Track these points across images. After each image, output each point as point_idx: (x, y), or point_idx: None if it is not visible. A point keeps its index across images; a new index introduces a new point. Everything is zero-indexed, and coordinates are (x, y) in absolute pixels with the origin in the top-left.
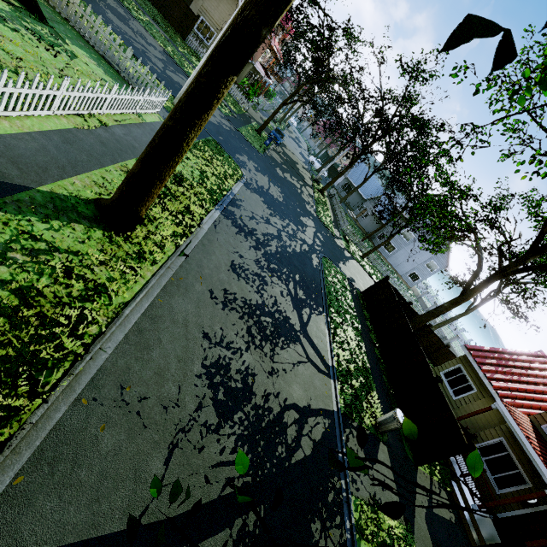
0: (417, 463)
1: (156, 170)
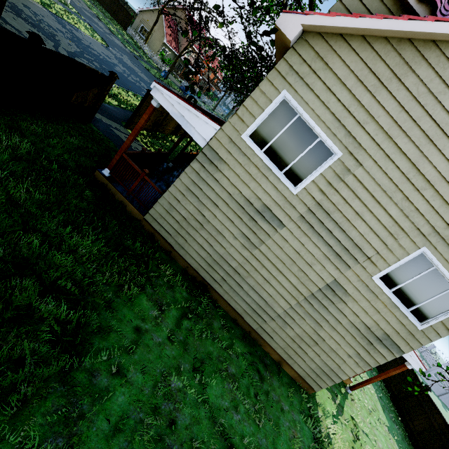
0: (125, 125)
1: None
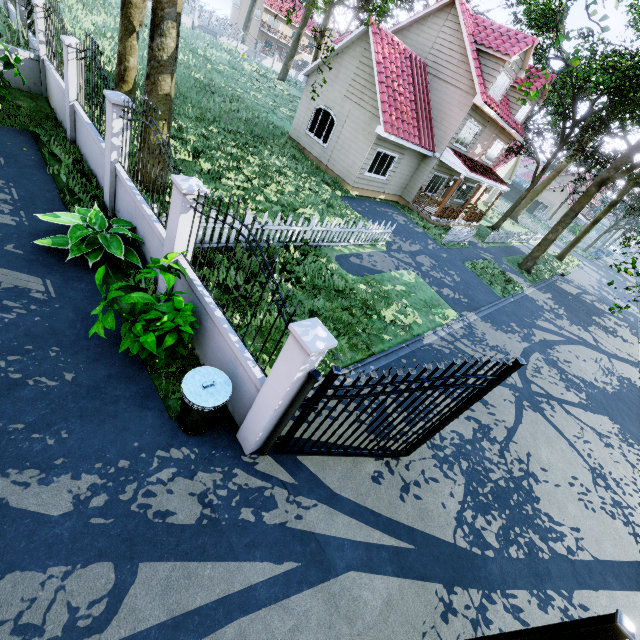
0: None
1: (573, 246)
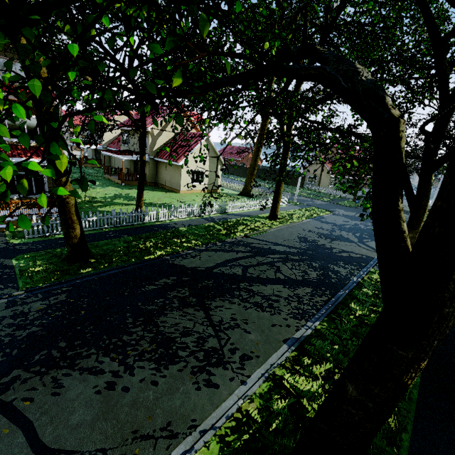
0: None
1: (276, 200)
